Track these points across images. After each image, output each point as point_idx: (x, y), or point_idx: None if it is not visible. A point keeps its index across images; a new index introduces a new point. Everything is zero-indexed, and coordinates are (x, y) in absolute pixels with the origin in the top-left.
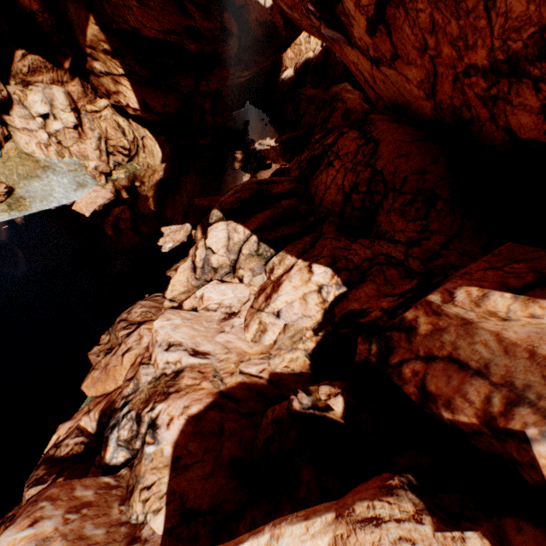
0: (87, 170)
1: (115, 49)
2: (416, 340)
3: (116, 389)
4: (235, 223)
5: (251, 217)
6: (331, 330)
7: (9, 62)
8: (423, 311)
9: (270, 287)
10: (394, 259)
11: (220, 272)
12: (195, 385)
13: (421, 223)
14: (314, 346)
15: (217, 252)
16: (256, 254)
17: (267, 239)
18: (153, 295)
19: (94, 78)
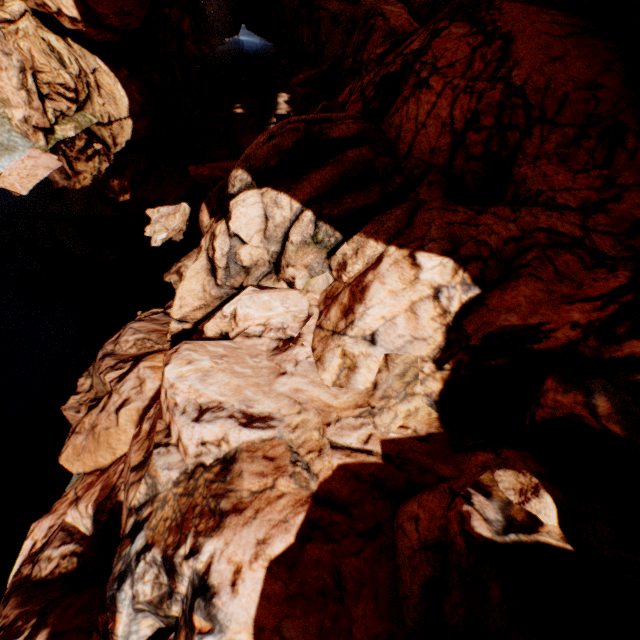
0: (11, 123)
1: None
2: None
3: (114, 463)
4: (275, 191)
5: (300, 179)
6: (468, 361)
7: None
8: None
9: (346, 293)
10: (565, 237)
11: (255, 273)
12: (267, 489)
13: (599, 173)
14: (440, 388)
15: (248, 242)
16: (312, 242)
17: (330, 215)
18: (148, 312)
19: None
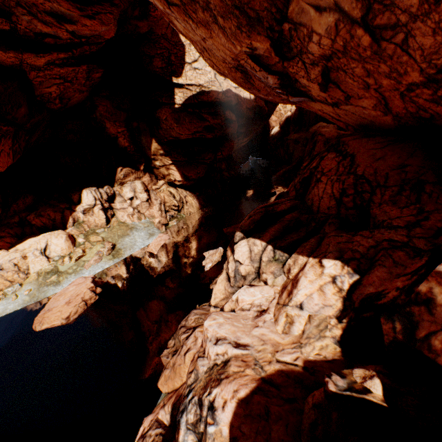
0: (154, 224)
1: (166, 151)
2: (437, 311)
3: (182, 385)
4: (253, 238)
5: (264, 232)
6: (353, 316)
7: (114, 175)
8: (435, 282)
9: (290, 284)
10: (397, 242)
11: (248, 278)
12: (240, 371)
13: (414, 206)
14: (340, 333)
15: (243, 263)
16: (273, 260)
17: (280, 246)
18: (201, 305)
19: (156, 170)
